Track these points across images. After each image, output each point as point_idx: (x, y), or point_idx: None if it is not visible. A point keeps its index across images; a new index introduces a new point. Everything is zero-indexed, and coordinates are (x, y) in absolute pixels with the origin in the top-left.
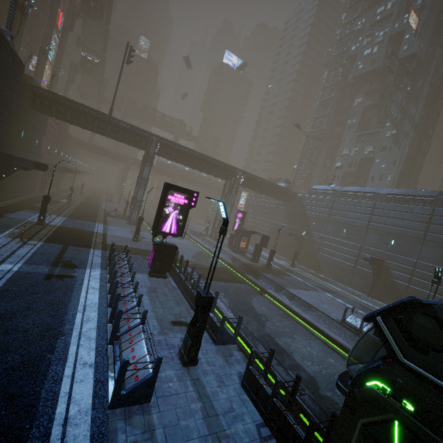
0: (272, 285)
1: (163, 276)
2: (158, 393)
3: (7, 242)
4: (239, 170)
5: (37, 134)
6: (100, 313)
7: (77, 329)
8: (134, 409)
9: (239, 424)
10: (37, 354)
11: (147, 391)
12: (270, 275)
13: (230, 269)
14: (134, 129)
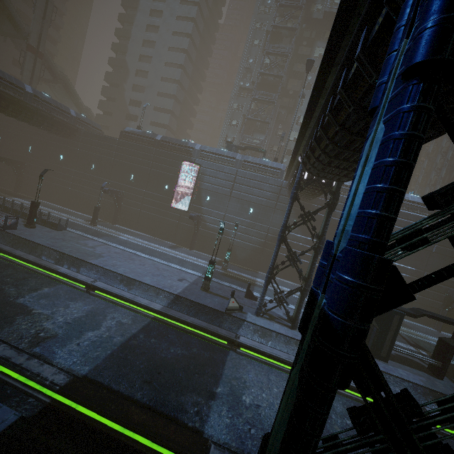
0: None
1: None
2: None
3: None
4: None
5: None
6: None
7: None
8: None
9: None
10: None
11: None
12: None
13: None
14: None
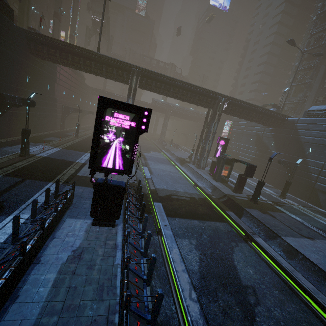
0: (260, 228)
1: (110, 224)
2: None
3: None
4: (221, 96)
5: (46, 81)
6: None
7: None
8: None
9: None
10: None
11: None
12: (258, 212)
13: (208, 201)
14: (115, 63)
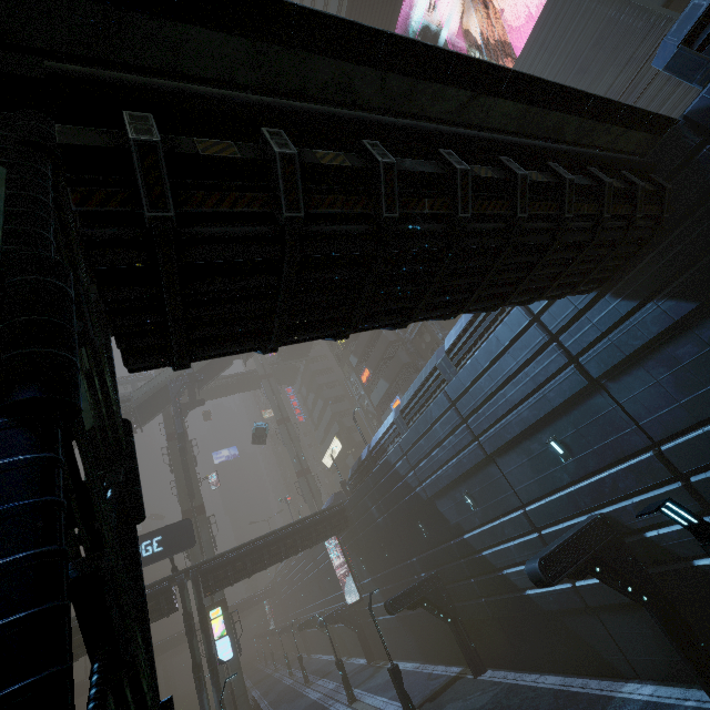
0: None
1: None
2: None
3: None
4: None
5: None
6: None
7: None
8: None
9: None
10: None
11: None
12: None
13: None
14: None
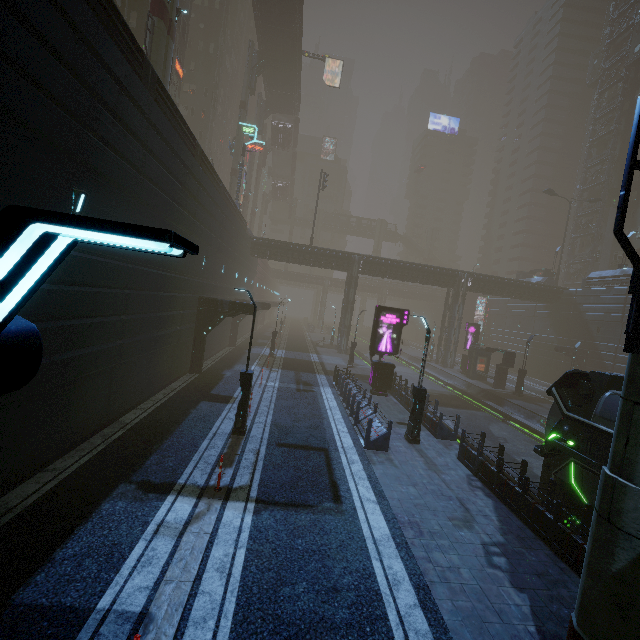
0: (521, 412)
1: (384, 394)
2: (392, 450)
3: (261, 369)
4: (463, 272)
5: (251, 276)
6: (342, 411)
7: (331, 417)
8: (379, 452)
9: (452, 471)
10: (315, 424)
11: (385, 443)
12: (520, 401)
13: (463, 396)
14: (336, 253)
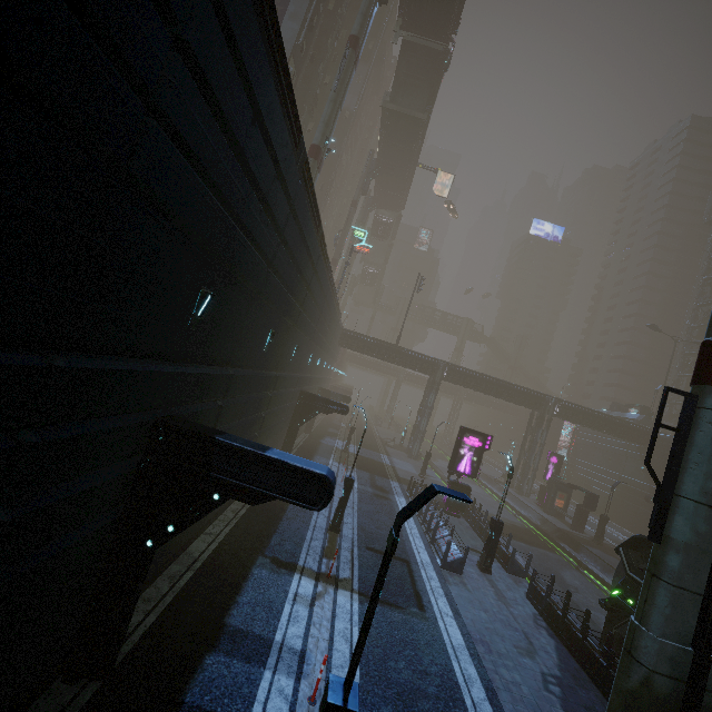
0: (597, 563)
1: (457, 515)
2: (465, 574)
3: (338, 465)
4: (551, 397)
5: (333, 363)
6: (417, 526)
7: (408, 530)
8: (453, 573)
9: (520, 607)
10: None
11: (460, 566)
12: (599, 550)
13: (536, 532)
14: (422, 357)
